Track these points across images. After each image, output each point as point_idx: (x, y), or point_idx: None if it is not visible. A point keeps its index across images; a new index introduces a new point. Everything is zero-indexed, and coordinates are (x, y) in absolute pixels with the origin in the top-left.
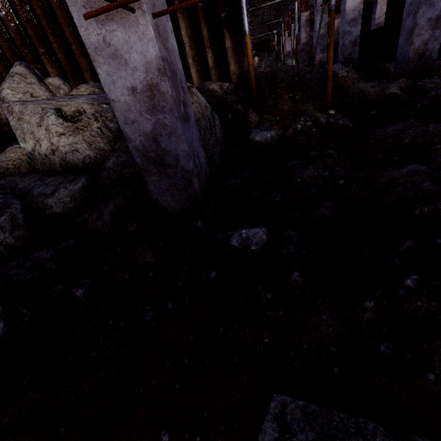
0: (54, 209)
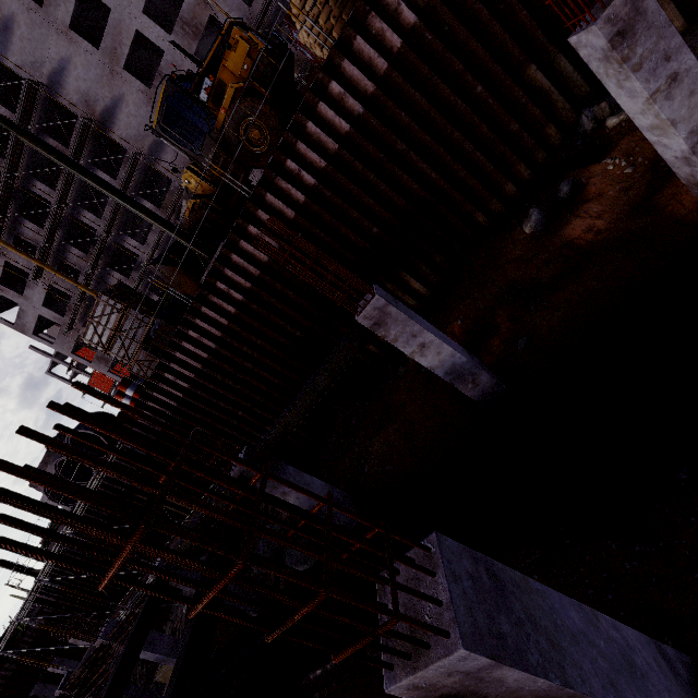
0: None
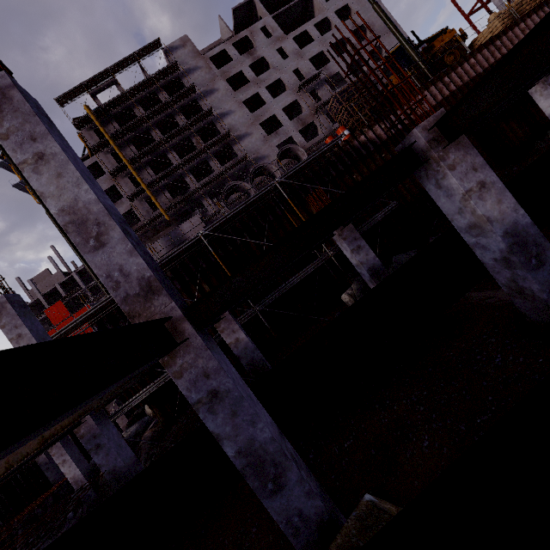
0: None
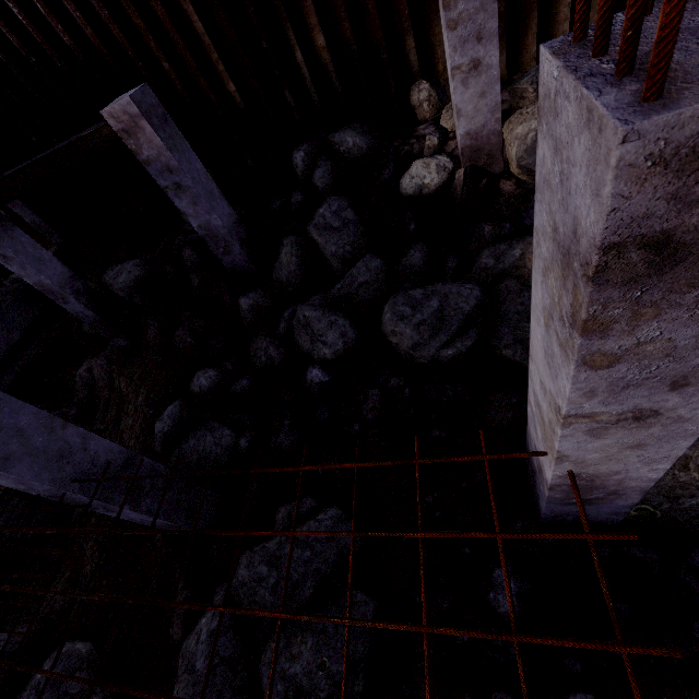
0: (497, 353)
